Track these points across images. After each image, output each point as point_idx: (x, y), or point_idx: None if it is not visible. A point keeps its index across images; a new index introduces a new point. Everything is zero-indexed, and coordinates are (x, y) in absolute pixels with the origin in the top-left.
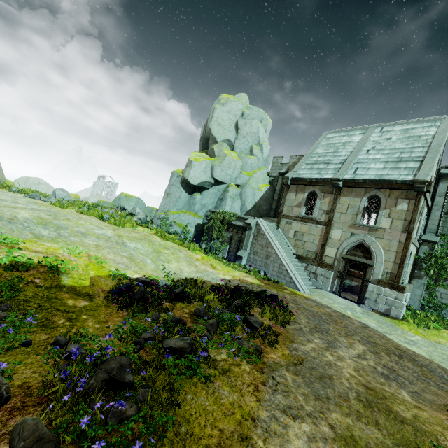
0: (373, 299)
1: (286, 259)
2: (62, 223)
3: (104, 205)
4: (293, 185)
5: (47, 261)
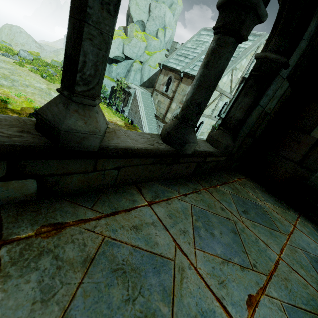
0: None
1: (144, 115)
2: (16, 78)
3: (55, 64)
4: (164, 69)
5: (1, 98)
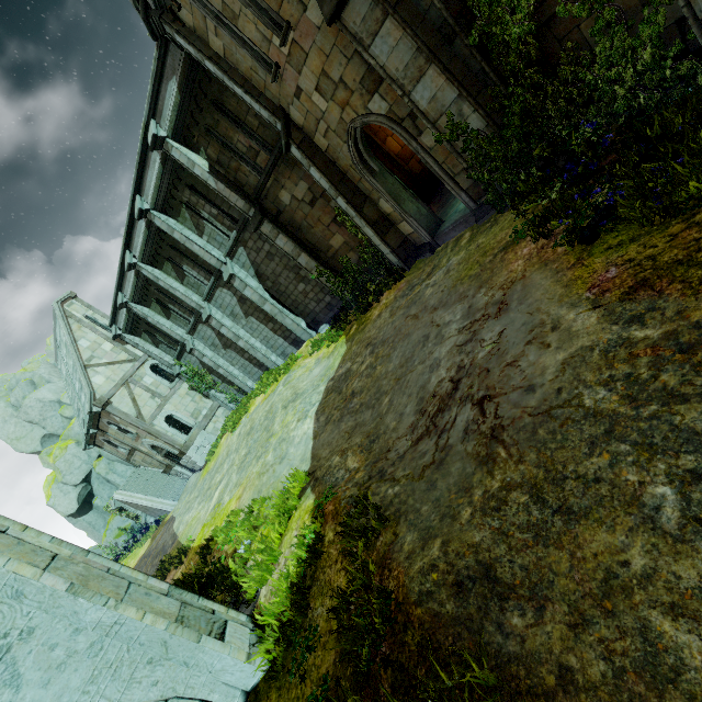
0: (191, 466)
1: (150, 500)
2: None
3: None
4: (96, 443)
5: None
